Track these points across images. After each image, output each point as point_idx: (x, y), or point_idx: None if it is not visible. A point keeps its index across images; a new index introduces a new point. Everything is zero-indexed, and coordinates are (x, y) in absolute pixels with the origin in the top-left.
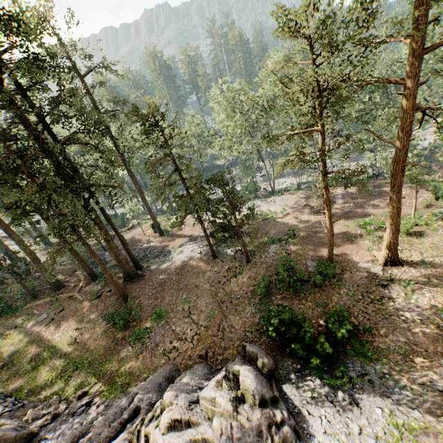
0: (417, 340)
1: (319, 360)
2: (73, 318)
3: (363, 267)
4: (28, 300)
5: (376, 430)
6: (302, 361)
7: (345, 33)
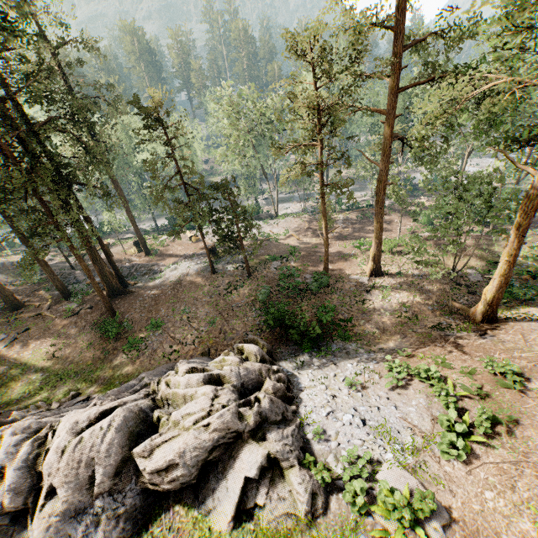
0: (385, 326)
1: (310, 342)
2: (46, 336)
3: (353, 278)
4: None
5: (346, 374)
6: (296, 344)
7: (339, 65)
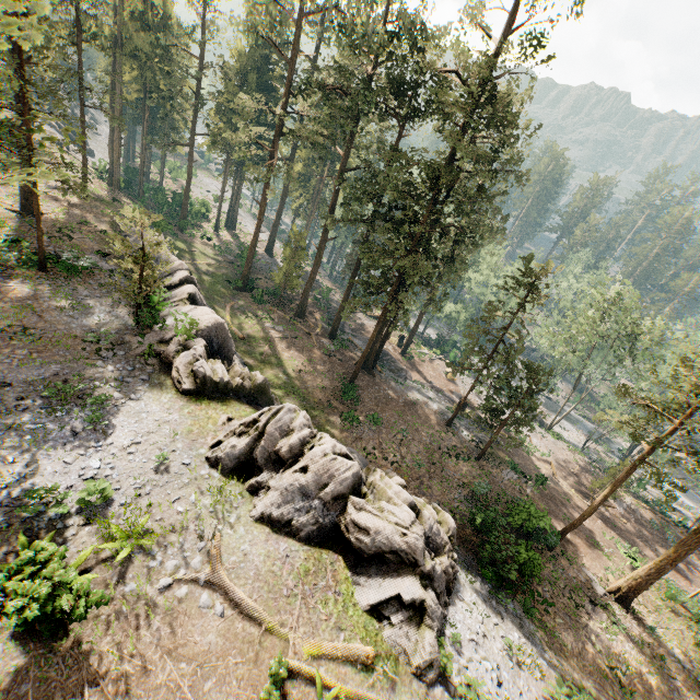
0: (583, 654)
1: (492, 574)
2: (303, 353)
3: (586, 573)
4: (270, 301)
5: (508, 636)
6: (479, 561)
7: None
